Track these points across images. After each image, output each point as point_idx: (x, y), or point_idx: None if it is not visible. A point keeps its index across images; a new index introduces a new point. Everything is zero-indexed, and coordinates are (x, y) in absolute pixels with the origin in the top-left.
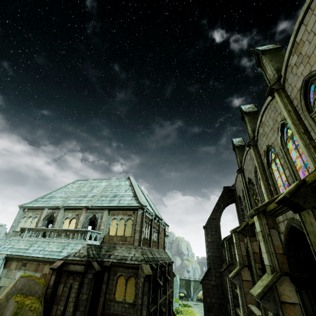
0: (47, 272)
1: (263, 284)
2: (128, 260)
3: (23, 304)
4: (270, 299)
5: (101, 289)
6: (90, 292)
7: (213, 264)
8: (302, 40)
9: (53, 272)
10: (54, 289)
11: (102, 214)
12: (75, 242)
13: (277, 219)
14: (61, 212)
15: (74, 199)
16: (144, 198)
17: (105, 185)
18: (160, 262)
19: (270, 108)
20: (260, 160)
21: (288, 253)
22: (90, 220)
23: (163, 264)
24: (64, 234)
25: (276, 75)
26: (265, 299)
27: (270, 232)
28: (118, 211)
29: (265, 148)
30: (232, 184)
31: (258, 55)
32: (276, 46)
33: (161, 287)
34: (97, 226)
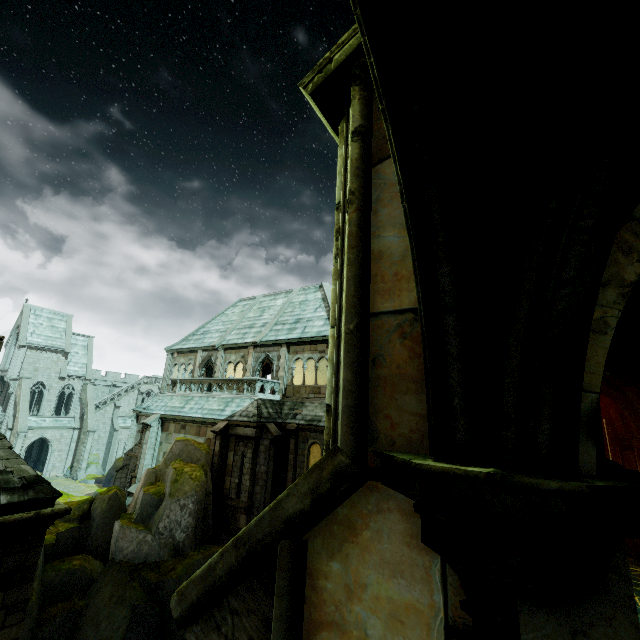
0: (211, 436)
1: None
2: (322, 422)
3: (182, 471)
4: None
5: (288, 461)
6: (270, 463)
7: None
8: None
9: (217, 436)
10: (221, 457)
11: (278, 353)
12: (241, 397)
13: None
14: (220, 354)
15: (236, 332)
16: None
17: (283, 304)
18: None
19: None
20: None
21: None
22: (262, 364)
23: None
24: (226, 386)
25: None
26: None
27: None
28: (303, 346)
29: None
30: None
31: None
32: None
33: None
34: (274, 373)
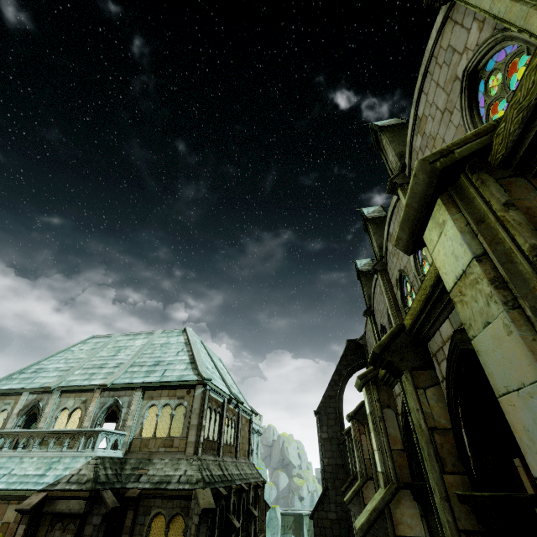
0: (11, 519)
1: (371, 507)
2: (172, 484)
3: None
4: (380, 533)
5: None
6: None
7: (332, 481)
8: (424, 115)
9: (23, 517)
10: None
11: (131, 398)
12: (74, 455)
13: (394, 391)
14: (54, 398)
15: (81, 372)
16: (213, 365)
17: (142, 344)
18: (236, 484)
19: (397, 212)
20: (392, 295)
21: (408, 448)
22: (107, 410)
23: (243, 487)
24: (54, 441)
25: (398, 163)
26: (372, 535)
27: (383, 414)
28: (161, 390)
29: (397, 275)
30: (361, 336)
31: (376, 132)
32: (400, 121)
33: (238, 532)
34: (120, 422)
